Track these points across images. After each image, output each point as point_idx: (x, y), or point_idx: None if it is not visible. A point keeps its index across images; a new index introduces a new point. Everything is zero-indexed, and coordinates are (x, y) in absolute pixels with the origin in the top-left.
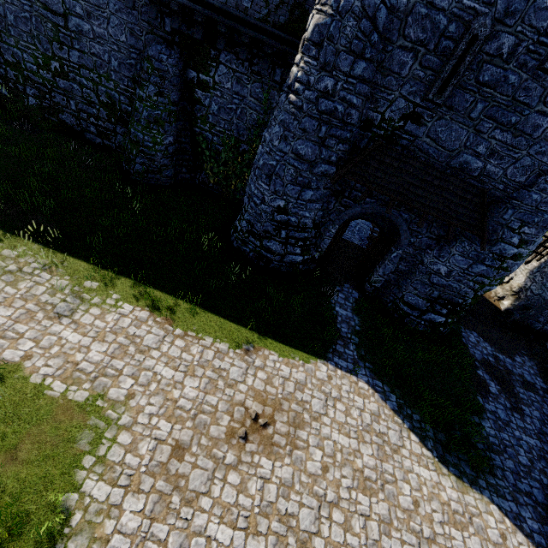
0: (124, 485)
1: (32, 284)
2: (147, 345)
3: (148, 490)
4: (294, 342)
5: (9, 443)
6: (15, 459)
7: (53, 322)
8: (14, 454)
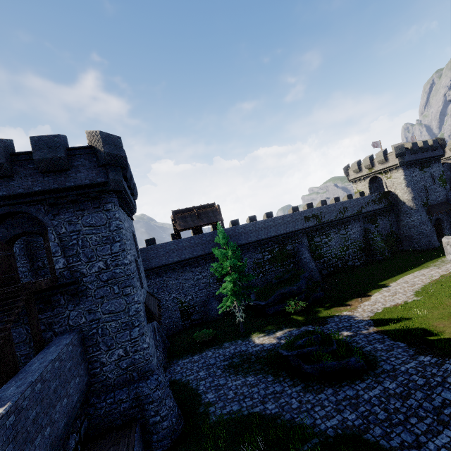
0: None
1: None
2: None
3: None
4: None
5: None
6: None
7: None
8: None
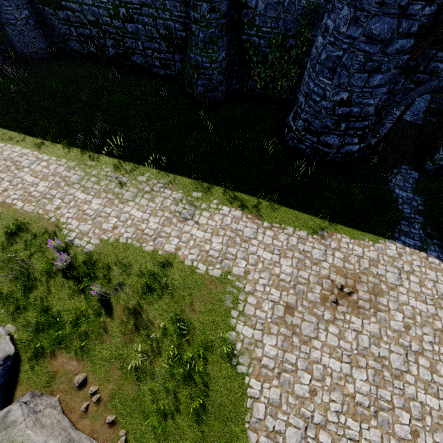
0: (260, 329)
1: (162, 199)
2: (247, 236)
3: (276, 333)
4: (360, 225)
5: (188, 301)
6: (194, 310)
7: (183, 224)
8: (192, 307)
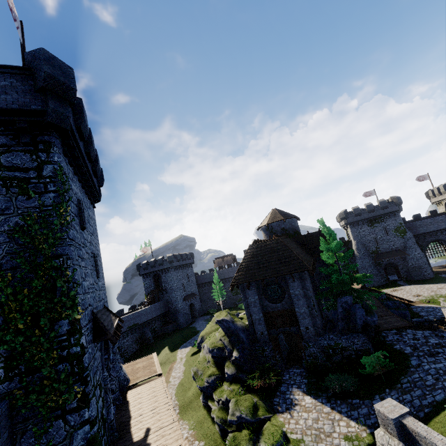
0: None
1: None
2: None
3: None
4: (393, 287)
5: None
6: None
7: None
8: None
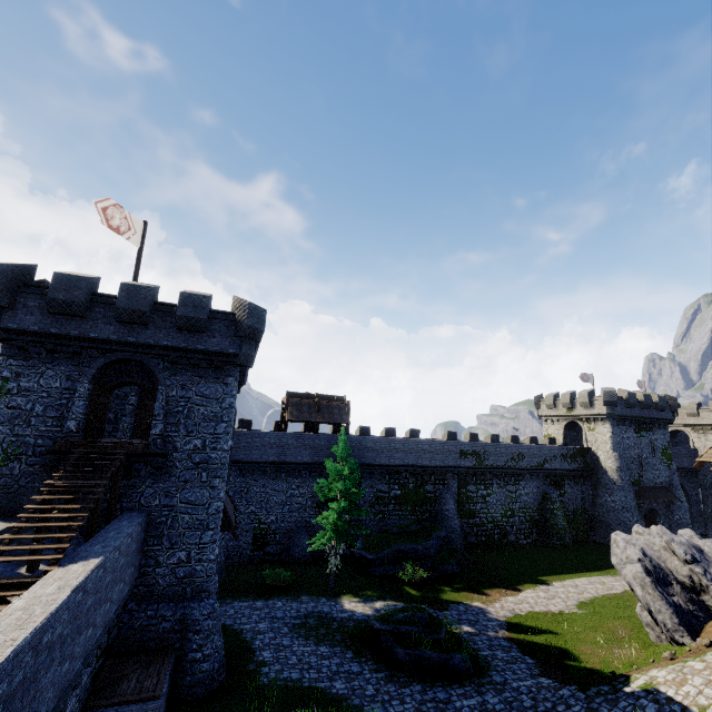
0: None
1: None
2: None
3: None
4: None
5: None
6: None
7: None
8: None
